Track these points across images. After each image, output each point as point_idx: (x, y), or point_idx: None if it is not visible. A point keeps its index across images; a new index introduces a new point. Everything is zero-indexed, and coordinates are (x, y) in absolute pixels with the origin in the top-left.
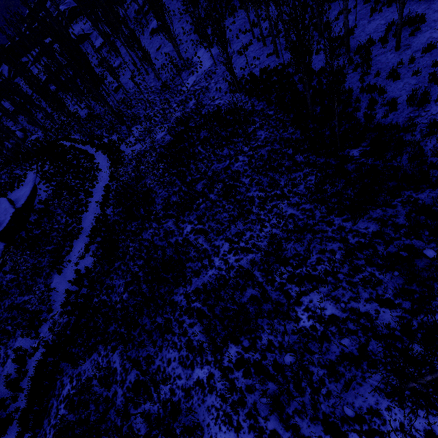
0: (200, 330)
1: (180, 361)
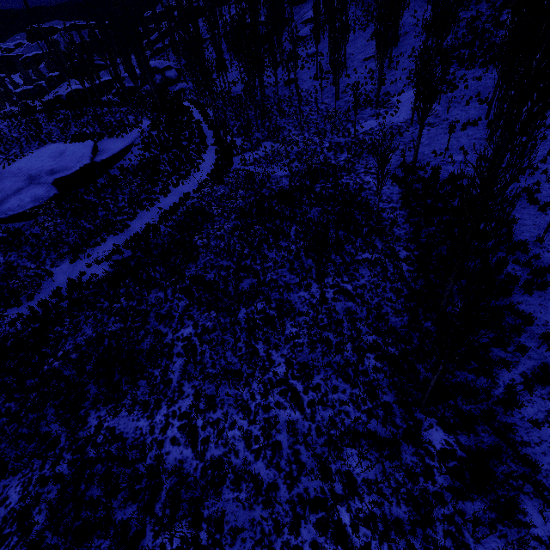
0: (56, 497)
1: (6, 516)
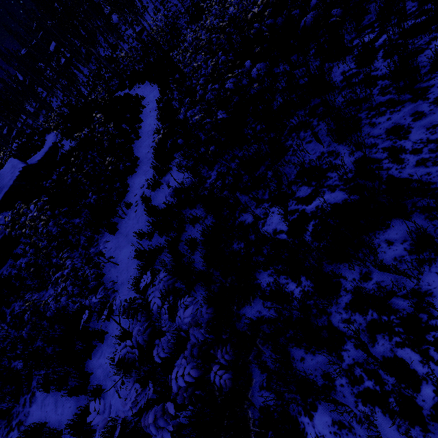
0: None
1: None
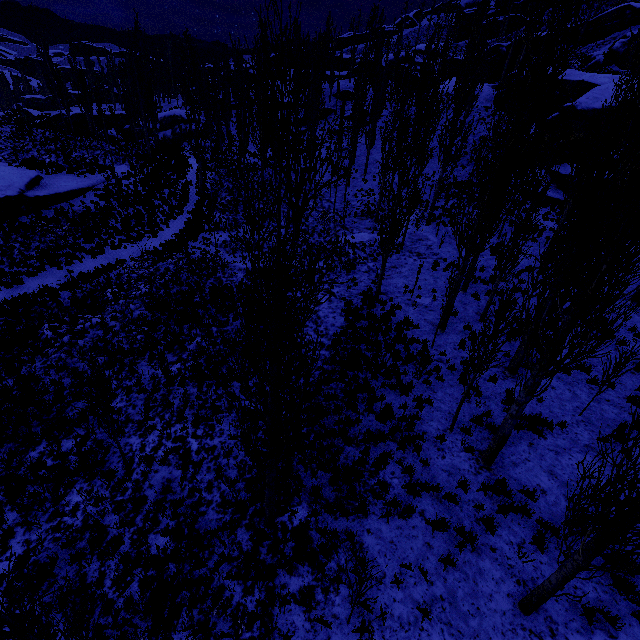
0: None
1: None
